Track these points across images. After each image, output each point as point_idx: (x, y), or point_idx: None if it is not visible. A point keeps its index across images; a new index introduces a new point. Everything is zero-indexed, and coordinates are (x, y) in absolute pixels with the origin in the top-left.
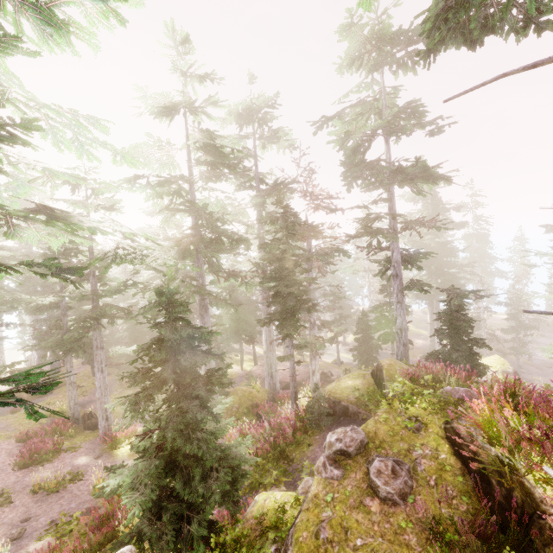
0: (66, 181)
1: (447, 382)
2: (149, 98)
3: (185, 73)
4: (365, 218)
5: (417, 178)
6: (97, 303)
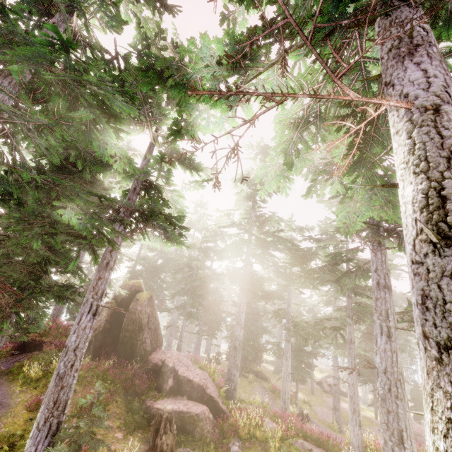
0: None
1: None
2: None
3: None
4: None
5: None
6: (351, 300)
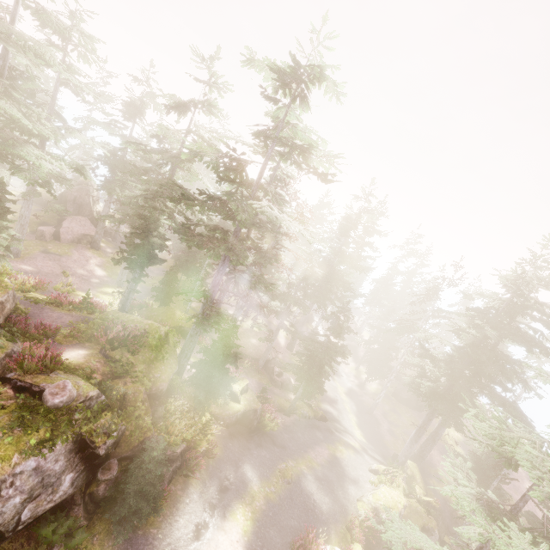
0: (154, 136)
1: (166, 368)
2: (165, 96)
3: (201, 82)
4: (190, 219)
5: (185, 199)
6: None
